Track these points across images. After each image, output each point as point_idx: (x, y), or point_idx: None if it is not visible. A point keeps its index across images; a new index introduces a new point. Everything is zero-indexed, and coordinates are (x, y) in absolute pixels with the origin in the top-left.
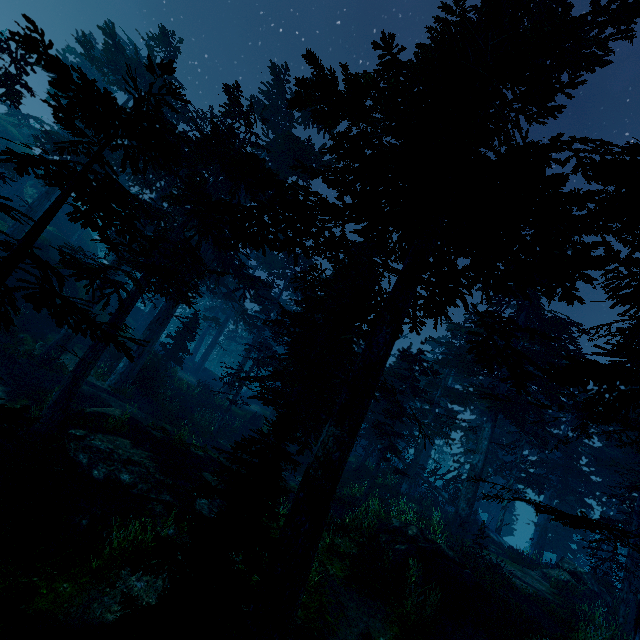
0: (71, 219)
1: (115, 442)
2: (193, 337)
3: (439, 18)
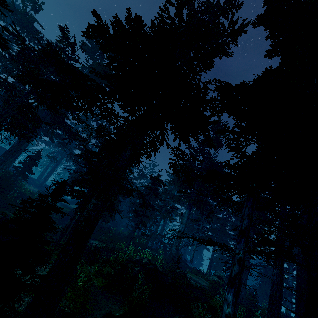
0: None
1: None
2: (36, 164)
3: (159, 13)
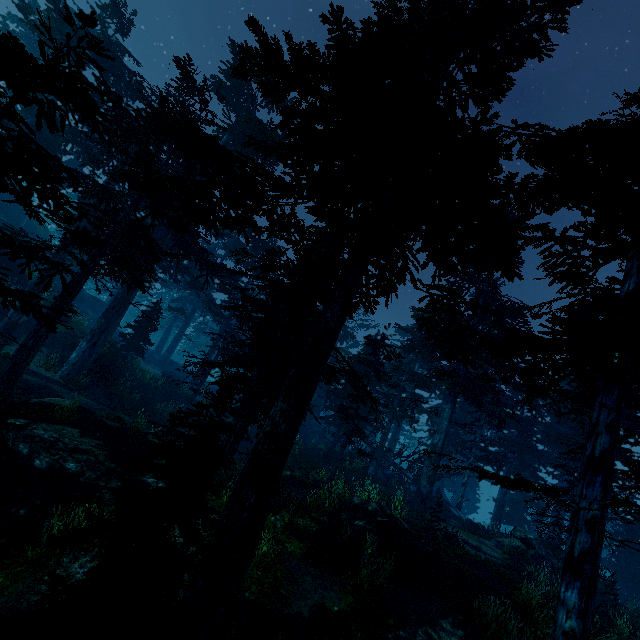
0: None
1: (61, 431)
2: (155, 327)
3: None
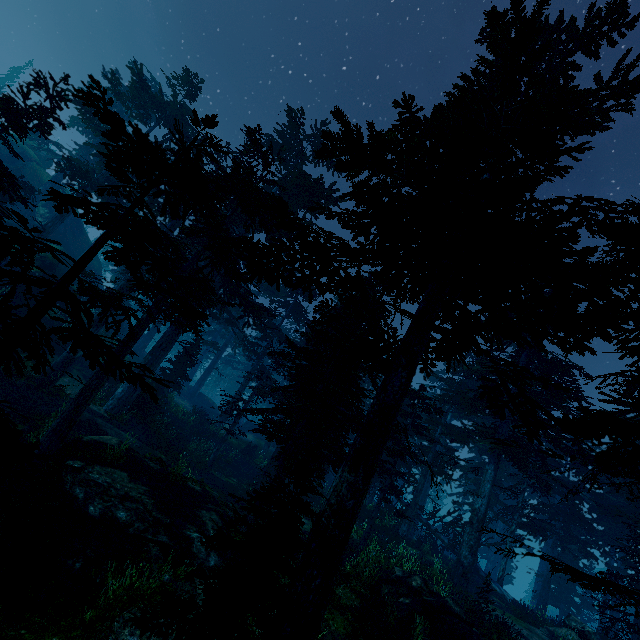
0: (106, 257)
1: (113, 475)
2: (193, 363)
3: (458, 85)
